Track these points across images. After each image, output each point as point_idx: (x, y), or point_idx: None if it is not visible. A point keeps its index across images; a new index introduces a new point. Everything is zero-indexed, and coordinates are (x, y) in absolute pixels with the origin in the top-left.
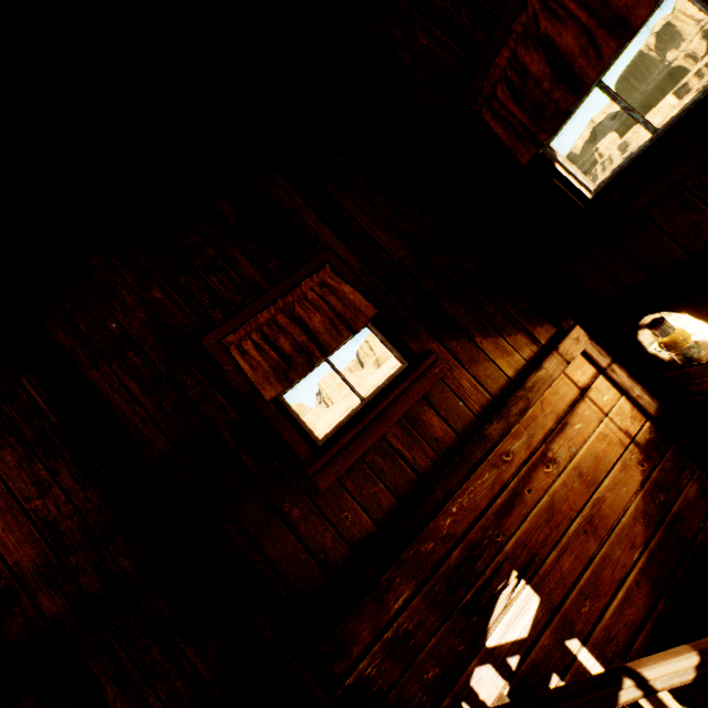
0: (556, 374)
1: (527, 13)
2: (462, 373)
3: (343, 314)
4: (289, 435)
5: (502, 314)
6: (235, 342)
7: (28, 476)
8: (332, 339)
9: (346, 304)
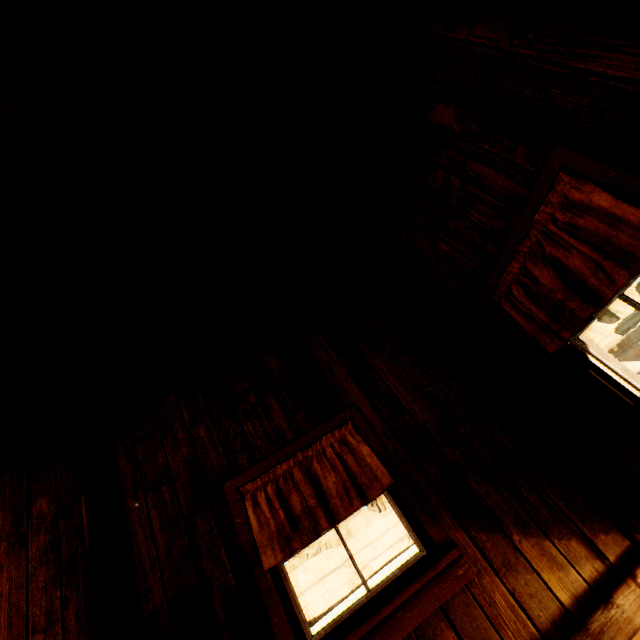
0: (639, 619)
1: (530, 240)
2: (495, 582)
3: (358, 477)
4: (278, 622)
5: (547, 506)
6: (251, 491)
7: (46, 601)
8: (342, 505)
9: (363, 466)
